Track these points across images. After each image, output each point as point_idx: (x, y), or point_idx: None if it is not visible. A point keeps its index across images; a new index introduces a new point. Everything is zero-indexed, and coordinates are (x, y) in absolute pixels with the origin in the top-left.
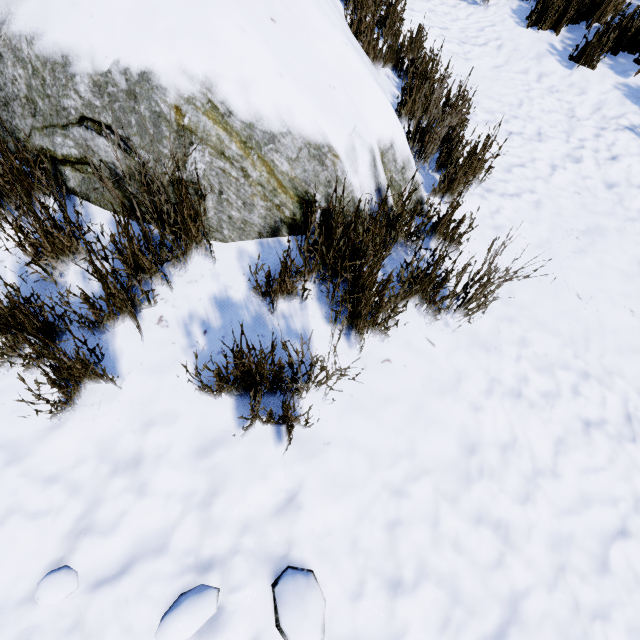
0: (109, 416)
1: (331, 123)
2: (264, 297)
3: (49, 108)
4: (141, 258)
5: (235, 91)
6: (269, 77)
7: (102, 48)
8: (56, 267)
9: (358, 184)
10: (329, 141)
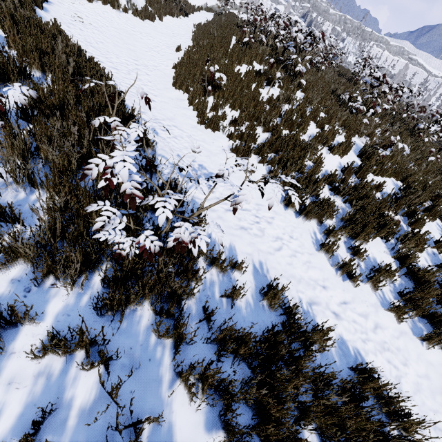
0: None
1: None
2: None
3: None
4: None
5: None
6: None
7: None
8: None
9: None
10: None
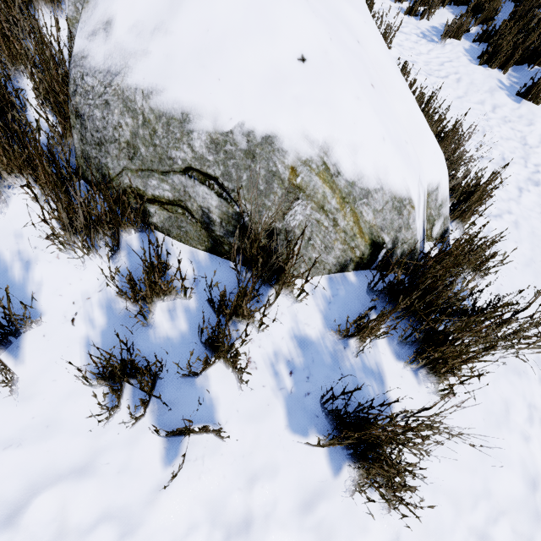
0: (214, 472)
1: (411, 178)
2: (344, 337)
3: (152, 155)
4: (243, 308)
5: (346, 154)
6: (374, 141)
7: (227, 110)
8: (151, 310)
9: (418, 227)
10: (410, 194)
